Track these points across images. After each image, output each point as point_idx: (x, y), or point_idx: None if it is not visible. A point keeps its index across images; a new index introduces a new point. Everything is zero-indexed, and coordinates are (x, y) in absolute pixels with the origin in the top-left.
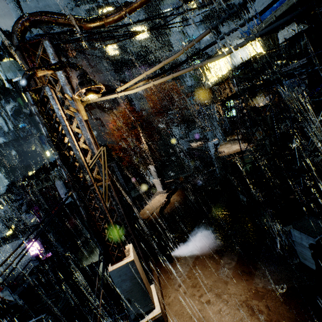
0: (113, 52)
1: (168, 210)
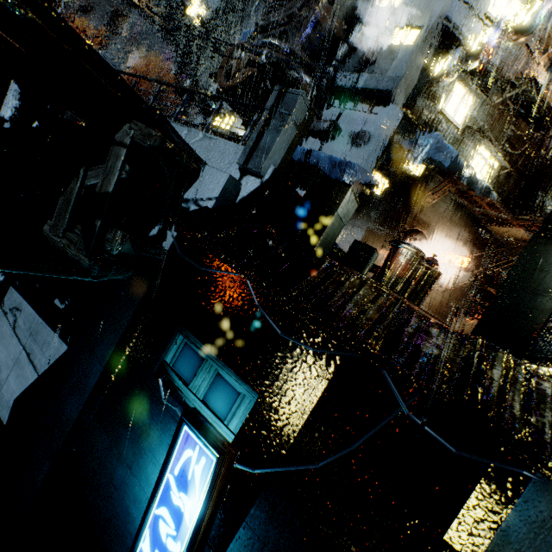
0: None
1: None
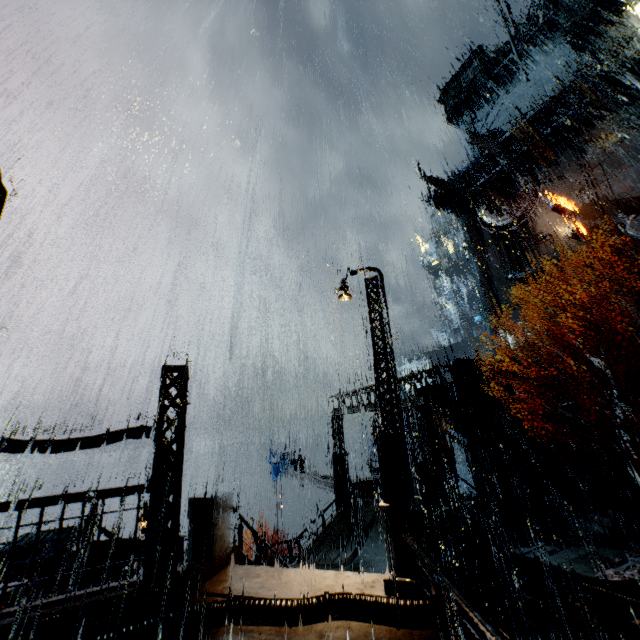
0: None
1: (221, 636)
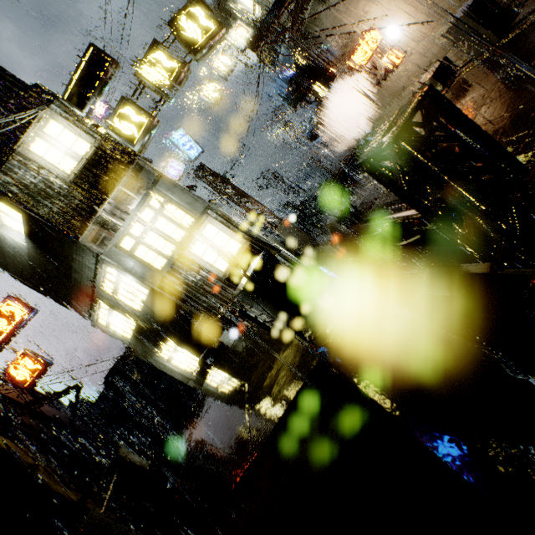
0: None
1: None
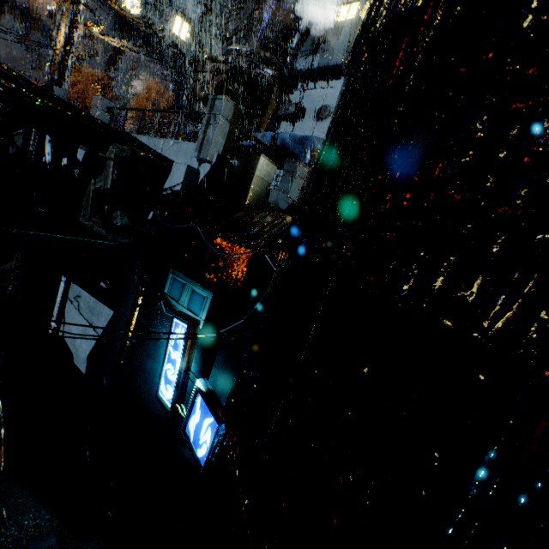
0: (127, 5)
1: None
